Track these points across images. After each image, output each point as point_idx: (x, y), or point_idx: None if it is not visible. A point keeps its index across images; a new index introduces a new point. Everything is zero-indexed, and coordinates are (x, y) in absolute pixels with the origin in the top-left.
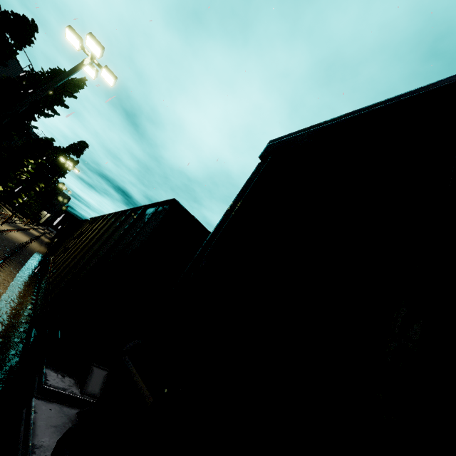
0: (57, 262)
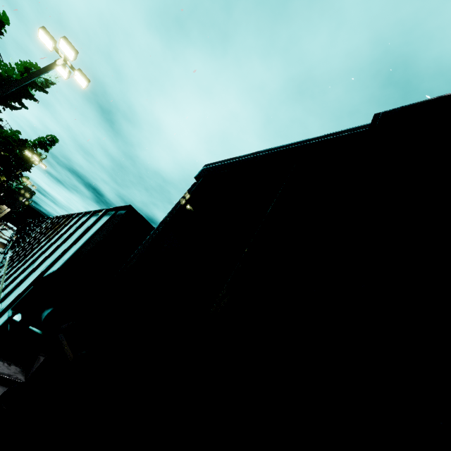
0: (13, 260)
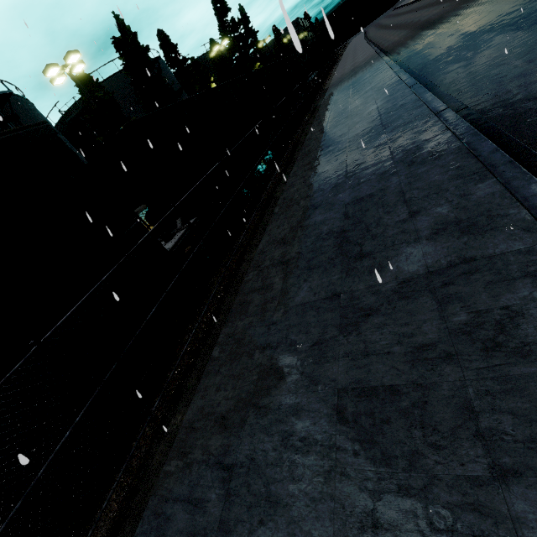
0: None
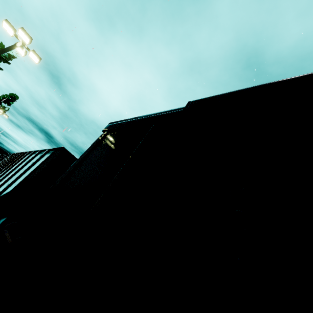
0: None
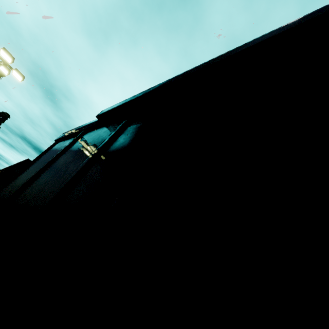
0: None
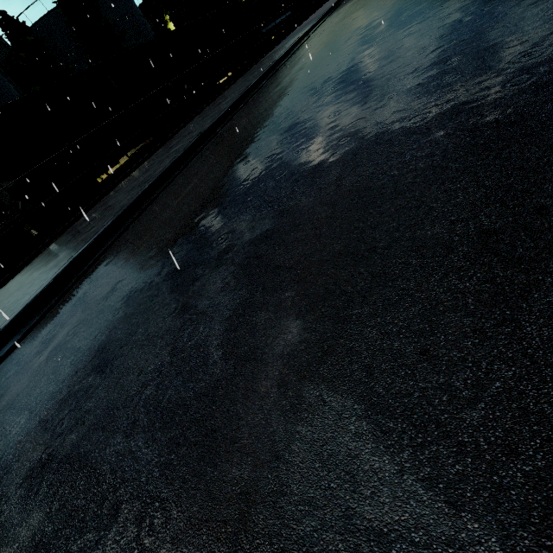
0: None
